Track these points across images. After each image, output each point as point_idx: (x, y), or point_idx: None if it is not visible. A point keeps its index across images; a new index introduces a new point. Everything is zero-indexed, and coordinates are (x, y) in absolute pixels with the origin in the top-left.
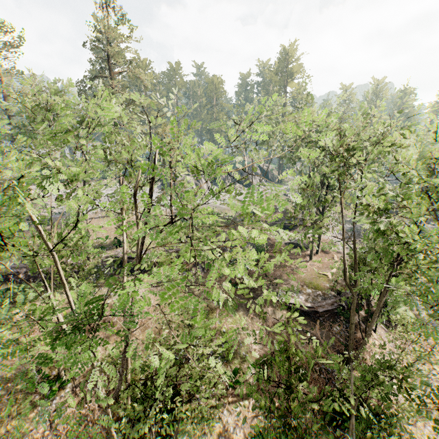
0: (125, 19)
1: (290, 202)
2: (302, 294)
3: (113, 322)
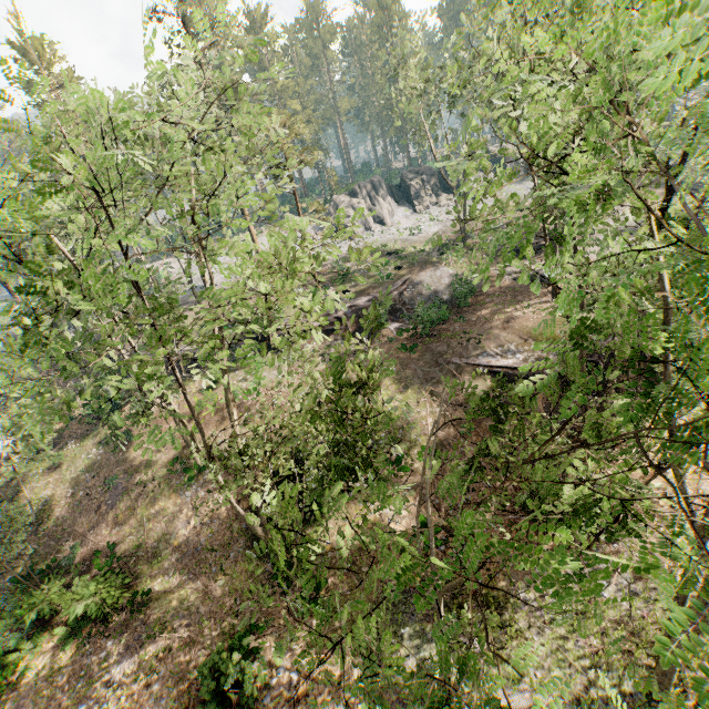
0: None
1: None
2: (522, 352)
3: (248, 407)
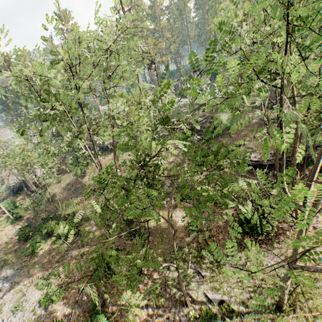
0: None
1: None
2: (254, 153)
3: None
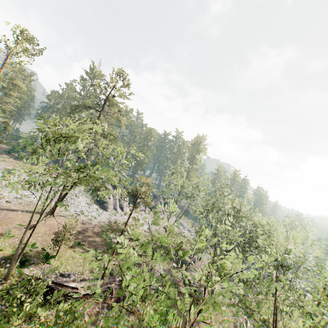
0: (128, 87)
1: (182, 236)
2: None
3: None
